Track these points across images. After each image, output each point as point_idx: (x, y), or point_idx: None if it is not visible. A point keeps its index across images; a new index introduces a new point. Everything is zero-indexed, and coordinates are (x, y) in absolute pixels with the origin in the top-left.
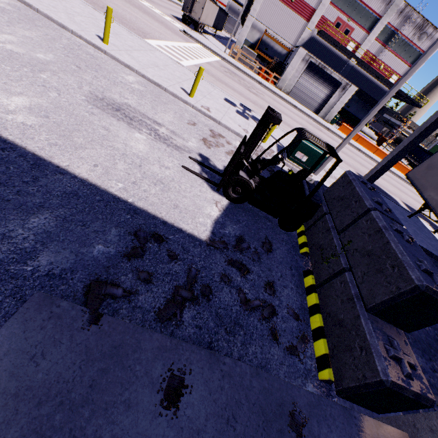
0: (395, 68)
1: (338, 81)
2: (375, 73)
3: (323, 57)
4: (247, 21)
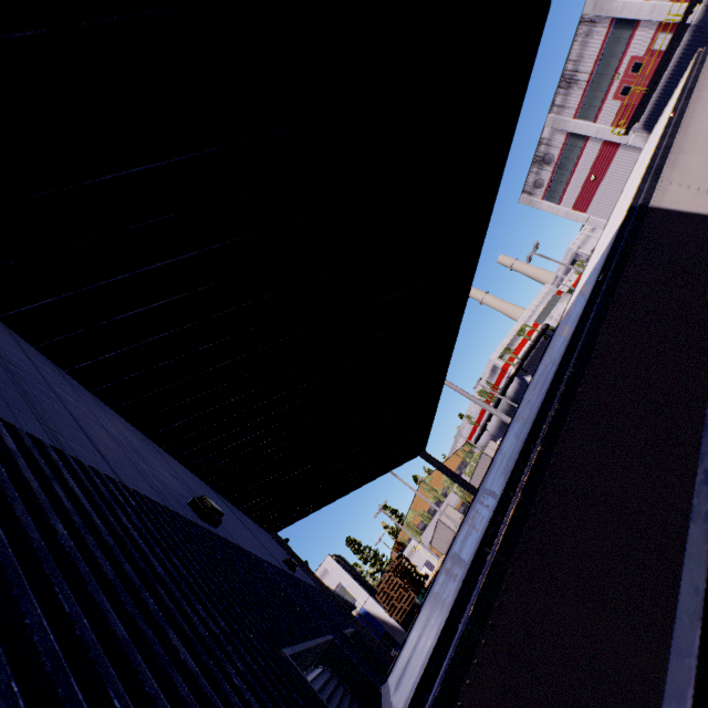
0: None
1: None
2: None
3: None
4: None
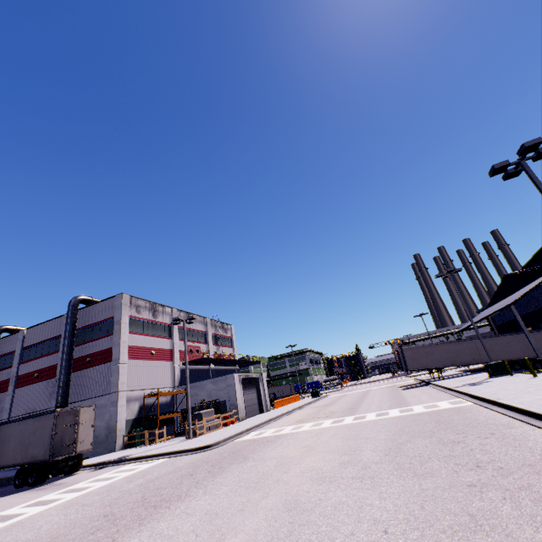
0: (229, 353)
1: (256, 377)
2: (238, 361)
3: (196, 377)
4: (120, 400)
